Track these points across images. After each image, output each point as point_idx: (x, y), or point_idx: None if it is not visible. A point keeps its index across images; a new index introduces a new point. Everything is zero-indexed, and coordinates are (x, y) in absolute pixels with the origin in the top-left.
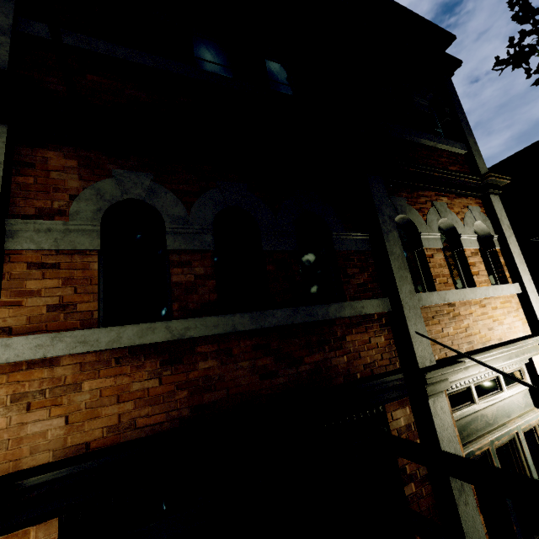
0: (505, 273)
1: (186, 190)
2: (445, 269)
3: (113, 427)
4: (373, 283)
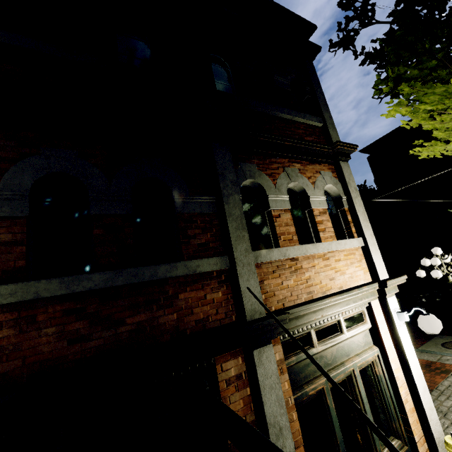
0: (352, 229)
1: (1, 156)
2: (291, 227)
3: None
4: (216, 242)
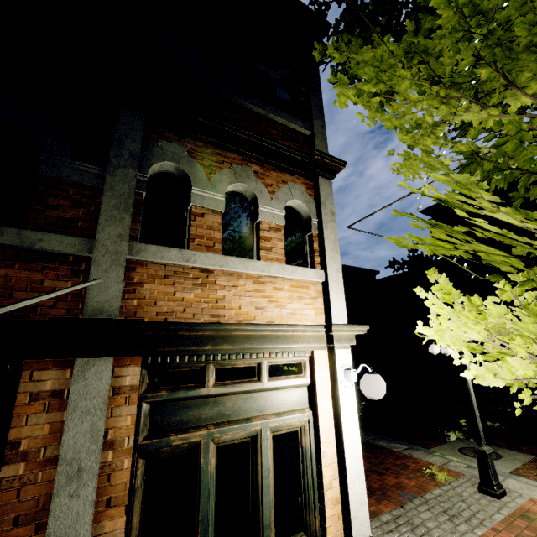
0: (315, 258)
1: None
2: (216, 232)
3: None
4: (89, 222)
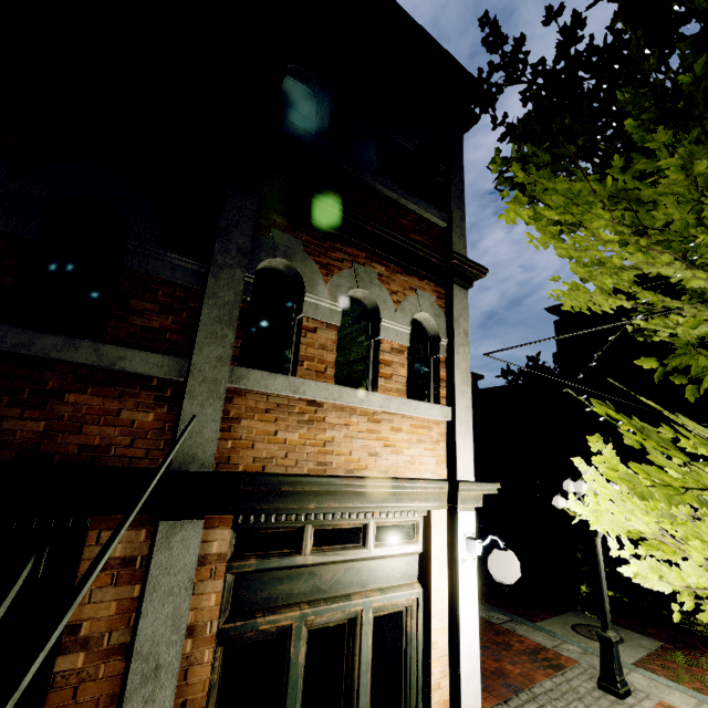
0: (440, 390)
1: None
2: (329, 353)
3: None
4: (179, 334)
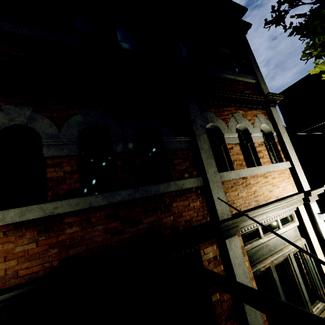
0: (281, 155)
1: (58, 116)
2: (240, 155)
3: (0, 278)
4: (192, 168)
